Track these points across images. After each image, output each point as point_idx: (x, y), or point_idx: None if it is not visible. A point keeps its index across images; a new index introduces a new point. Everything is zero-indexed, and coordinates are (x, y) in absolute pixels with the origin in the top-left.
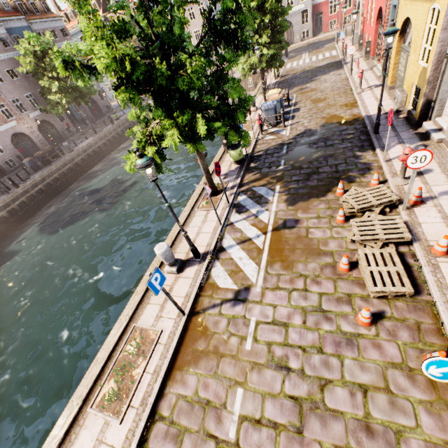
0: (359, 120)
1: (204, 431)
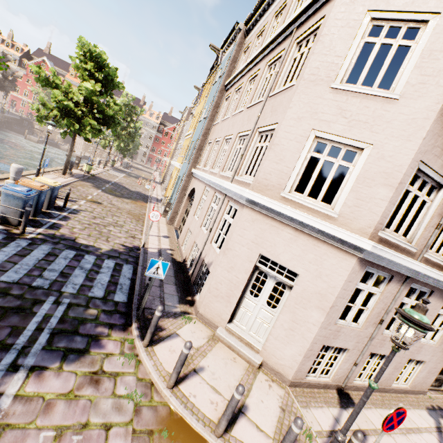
0: (150, 179)
1: (112, 178)
